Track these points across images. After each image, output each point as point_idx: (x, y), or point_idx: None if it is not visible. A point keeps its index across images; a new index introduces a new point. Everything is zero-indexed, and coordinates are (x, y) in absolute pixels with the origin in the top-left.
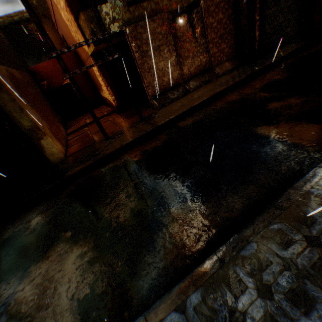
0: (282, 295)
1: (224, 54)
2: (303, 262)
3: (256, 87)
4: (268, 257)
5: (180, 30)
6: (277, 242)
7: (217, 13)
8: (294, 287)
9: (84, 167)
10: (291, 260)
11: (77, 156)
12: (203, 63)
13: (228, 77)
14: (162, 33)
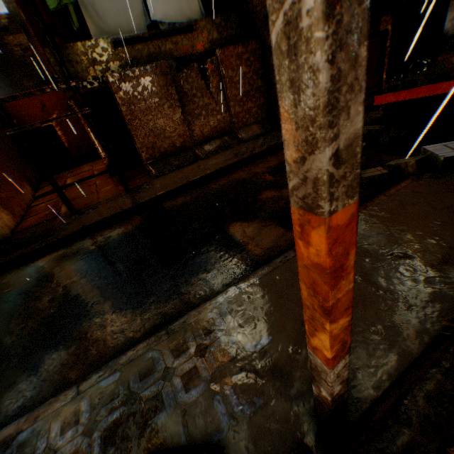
0: (102, 431)
1: (251, 114)
2: (143, 397)
3: (270, 165)
4: (120, 389)
5: (188, 82)
6: (140, 372)
7: (239, 66)
8: (118, 423)
9: (24, 252)
10: (135, 394)
11: (27, 235)
12: (222, 123)
13: (250, 144)
14: (160, 84)
